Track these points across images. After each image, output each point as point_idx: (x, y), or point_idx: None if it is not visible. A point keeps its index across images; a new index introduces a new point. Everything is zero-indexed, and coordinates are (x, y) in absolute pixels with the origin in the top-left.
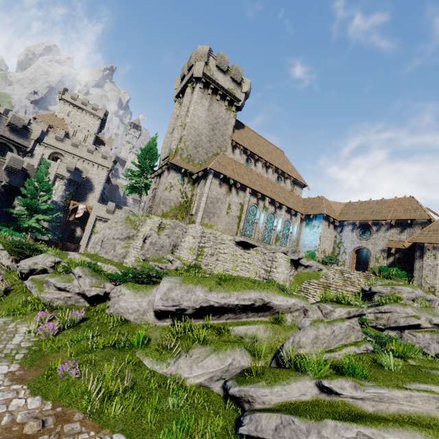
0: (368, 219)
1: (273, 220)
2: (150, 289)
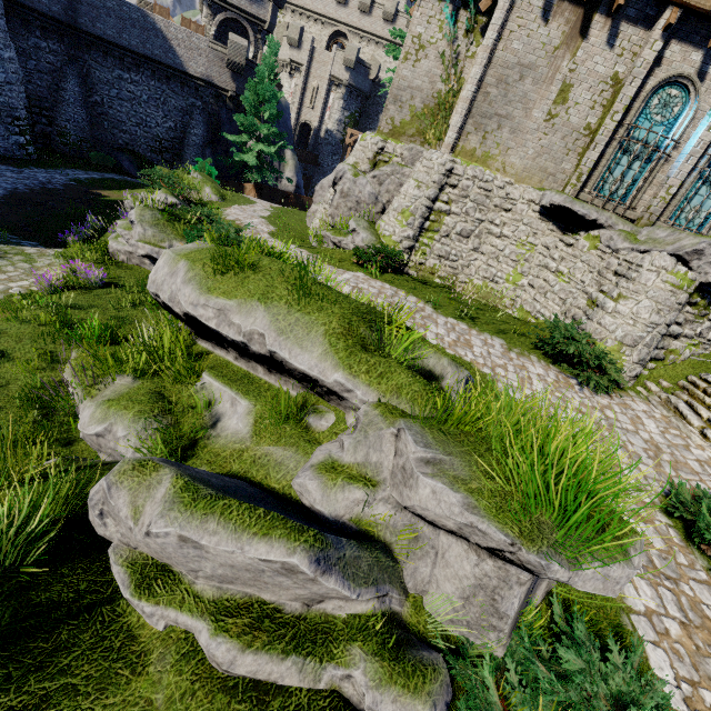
0: None
1: None
2: None
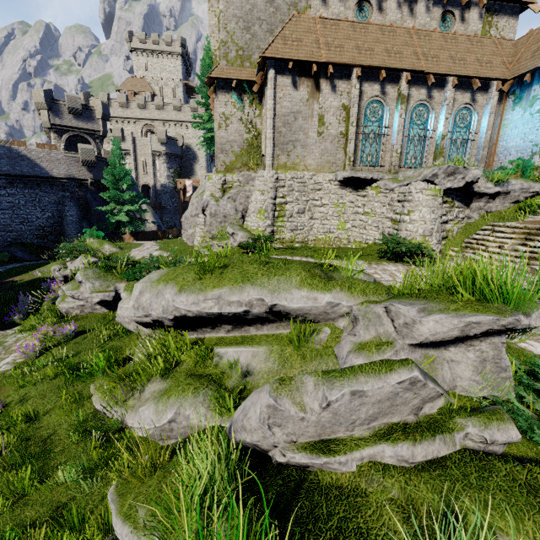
0: None
1: (425, 118)
2: None
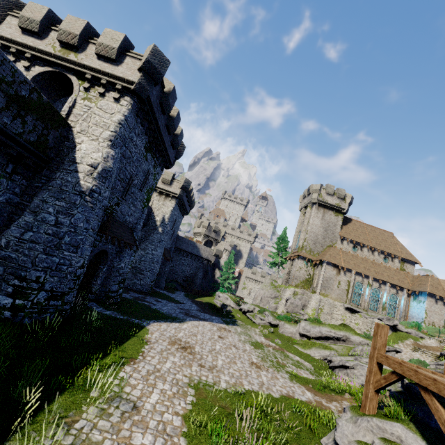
0: None
1: (378, 293)
2: (296, 325)
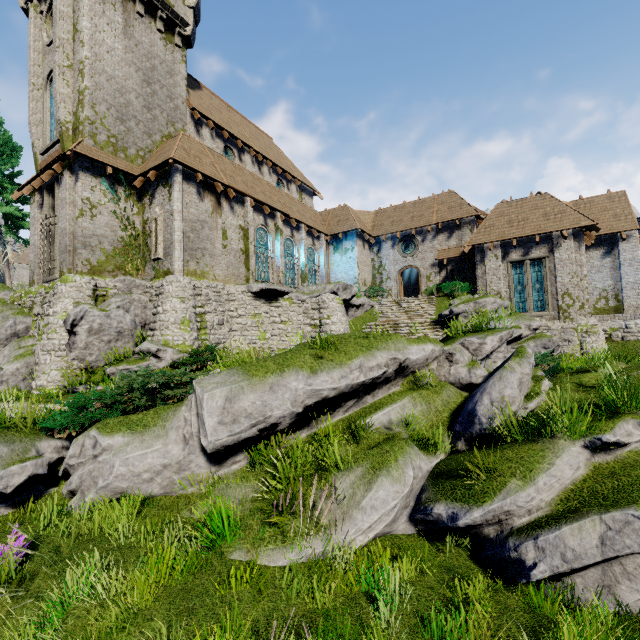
0: (411, 228)
1: (292, 250)
2: (171, 415)
